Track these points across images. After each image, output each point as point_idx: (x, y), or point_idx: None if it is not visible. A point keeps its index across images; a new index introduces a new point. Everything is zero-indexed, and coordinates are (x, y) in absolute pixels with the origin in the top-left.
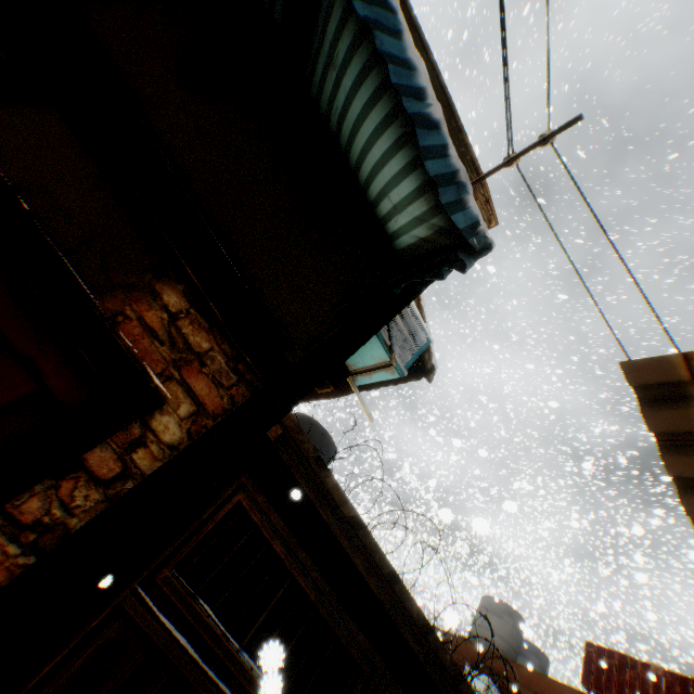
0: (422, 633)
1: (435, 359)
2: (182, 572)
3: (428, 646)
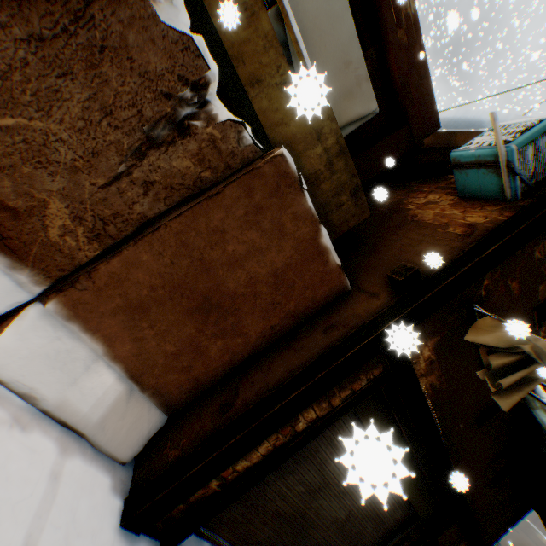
0: None
1: None
2: None
3: None
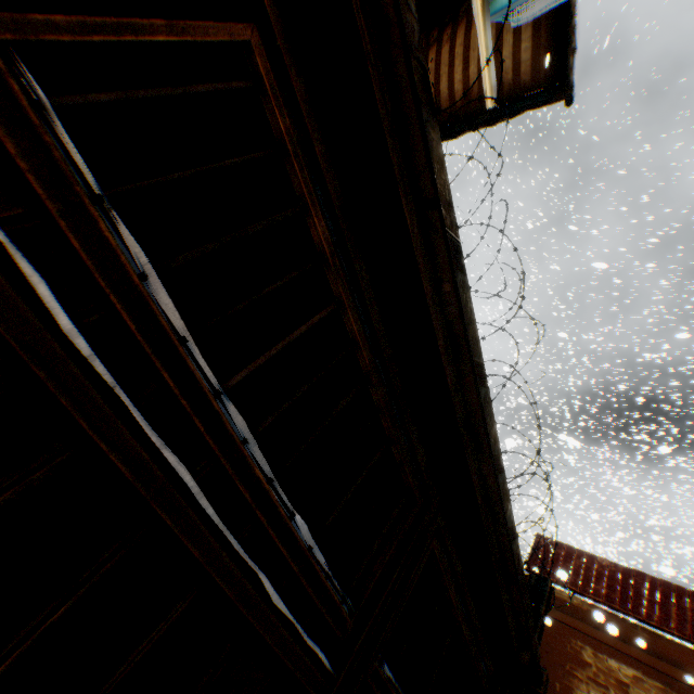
0: (493, 470)
1: (575, 79)
2: (55, 99)
3: (493, 490)
